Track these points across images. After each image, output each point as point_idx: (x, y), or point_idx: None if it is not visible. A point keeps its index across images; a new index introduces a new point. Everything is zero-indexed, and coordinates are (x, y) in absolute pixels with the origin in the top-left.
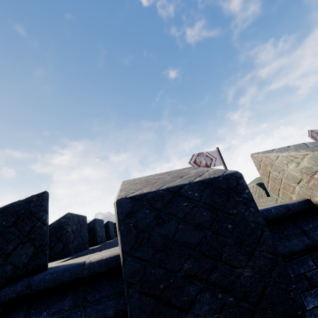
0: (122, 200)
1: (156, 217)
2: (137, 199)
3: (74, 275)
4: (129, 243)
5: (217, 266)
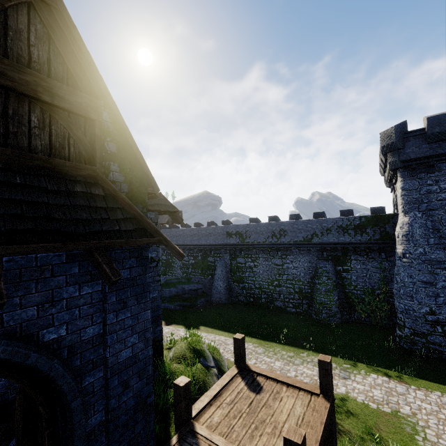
0: (427, 117)
1: (433, 119)
2: (430, 117)
3: (415, 130)
4: (428, 122)
5: (441, 124)
